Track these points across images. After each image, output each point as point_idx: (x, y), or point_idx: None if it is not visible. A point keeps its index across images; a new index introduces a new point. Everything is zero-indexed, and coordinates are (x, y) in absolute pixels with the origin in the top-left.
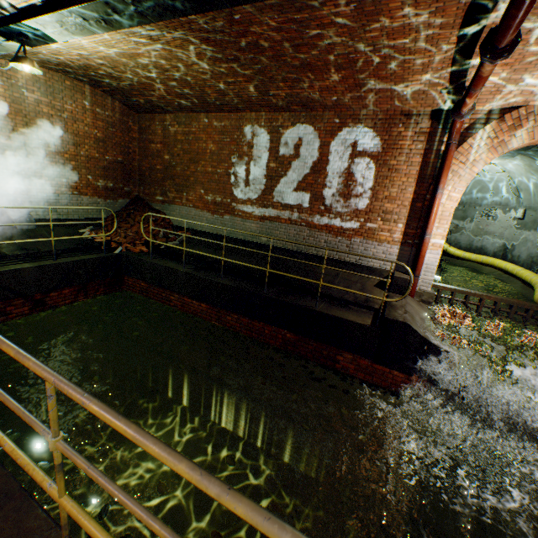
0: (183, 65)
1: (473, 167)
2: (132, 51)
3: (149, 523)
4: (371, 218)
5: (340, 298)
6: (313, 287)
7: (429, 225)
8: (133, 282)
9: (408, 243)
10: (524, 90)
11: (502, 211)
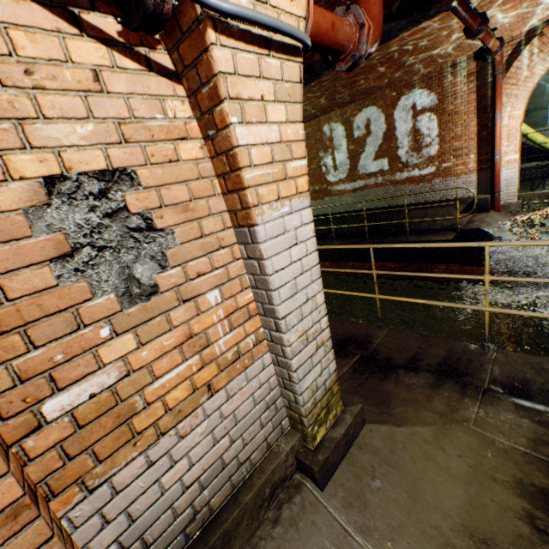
0: None
1: (527, 84)
2: None
3: (336, 270)
4: (444, 159)
5: (427, 229)
6: (405, 228)
7: (496, 147)
8: None
9: (483, 168)
10: (547, 8)
11: None
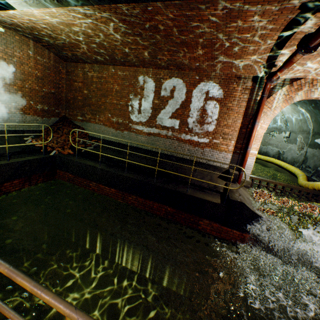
0: (103, 34)
1: (275, 110)
2: (69, 21)
3: None
4: (216, 136)
5: (199, 185)
6: (182, 178)
7: (250, 143)
8: (63, 174)
9: (237, 152)
10: (305, 69)
11: (277, 132)
